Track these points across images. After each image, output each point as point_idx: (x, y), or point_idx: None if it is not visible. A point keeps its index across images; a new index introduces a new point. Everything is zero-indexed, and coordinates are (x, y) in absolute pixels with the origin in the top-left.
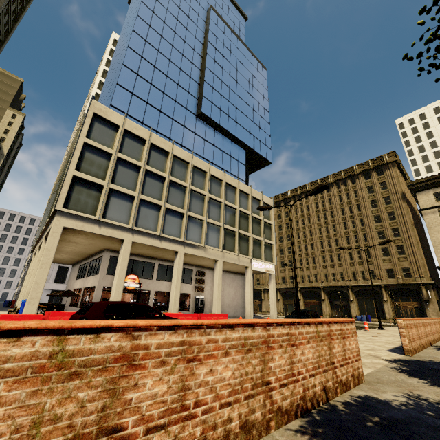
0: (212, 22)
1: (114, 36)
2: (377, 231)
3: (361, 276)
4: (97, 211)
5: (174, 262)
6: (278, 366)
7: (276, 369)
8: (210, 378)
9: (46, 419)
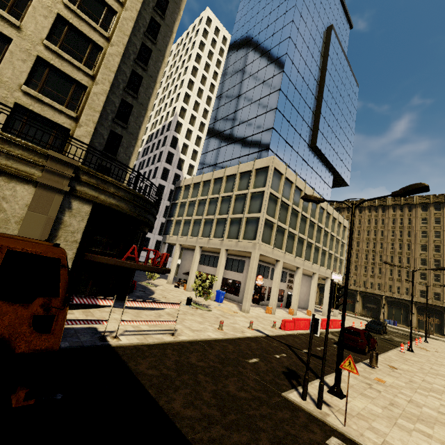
0: (331, 45)
1: (208, 13)
2: (420, 258)
3: (397, 290)
4: (271, 242)
5: (296, 275)
6: None
7: None
8: None
9: None
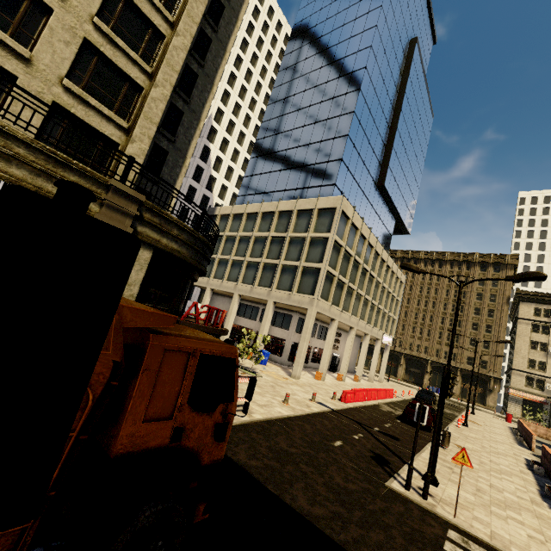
0: (413, 63)
1: None
2: (472, 322)
3: (444, 355)
4: (330, 298)
5: (349, 336)
6: None
7: None
8: None
9: None
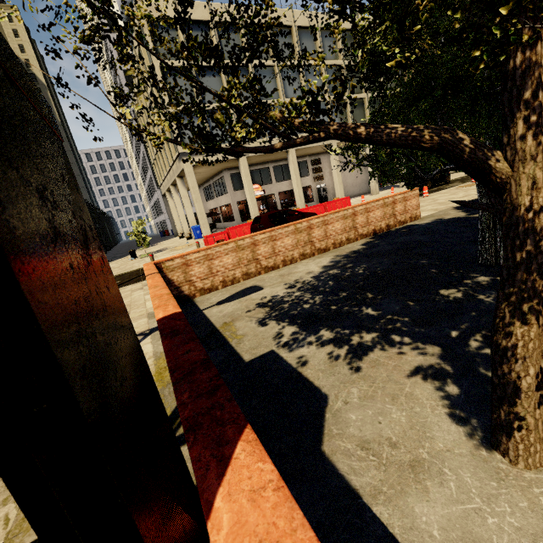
0: None
1: None
2: None
3: None
4: None
5: (289, 163)
6: (360, 221)
7: (359, 222)
8: (333, 228)
9: (299, 240)
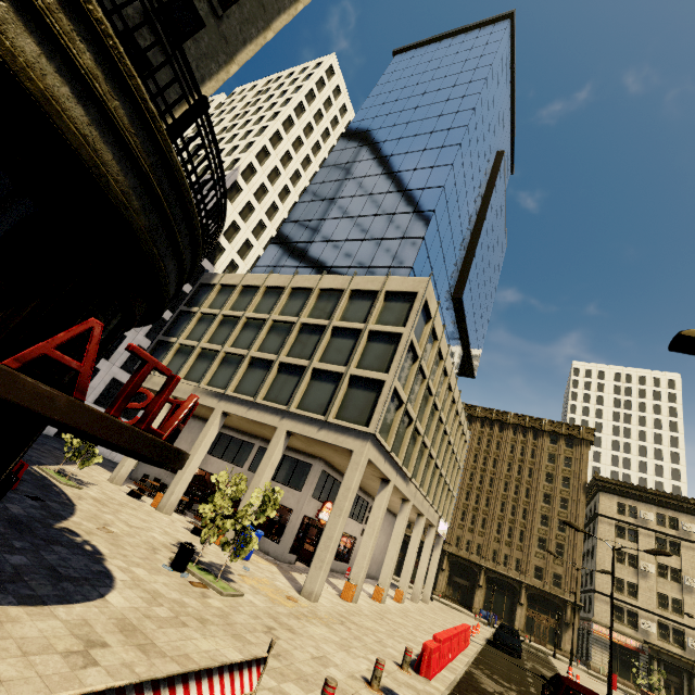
0: (499, 174)
1: (332, 61)
2: (541, 513)
3: (503, 560)
4: (390, 438)
5: (400, 514)
6: None
7: None
8: None
9: None
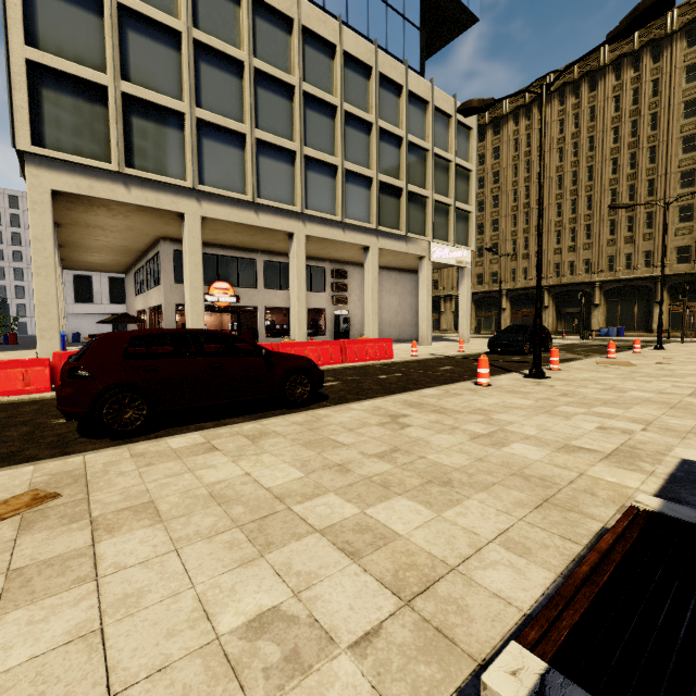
0: None
1: None
2: (680, 171)
3: (625, 262)
4: (110, 152)
5: (290, 255)
6: None
7: None
8: None
9: None
